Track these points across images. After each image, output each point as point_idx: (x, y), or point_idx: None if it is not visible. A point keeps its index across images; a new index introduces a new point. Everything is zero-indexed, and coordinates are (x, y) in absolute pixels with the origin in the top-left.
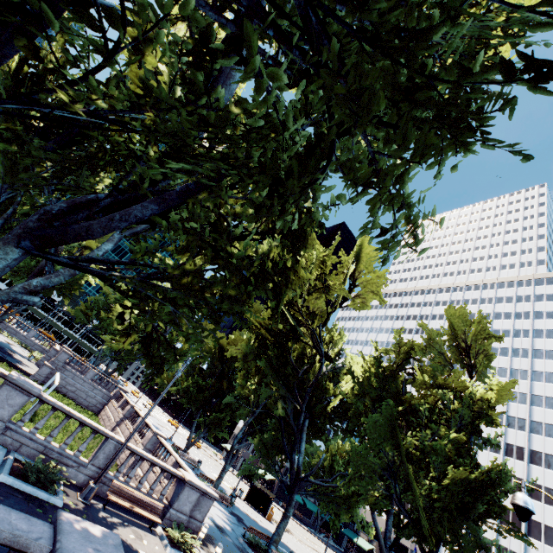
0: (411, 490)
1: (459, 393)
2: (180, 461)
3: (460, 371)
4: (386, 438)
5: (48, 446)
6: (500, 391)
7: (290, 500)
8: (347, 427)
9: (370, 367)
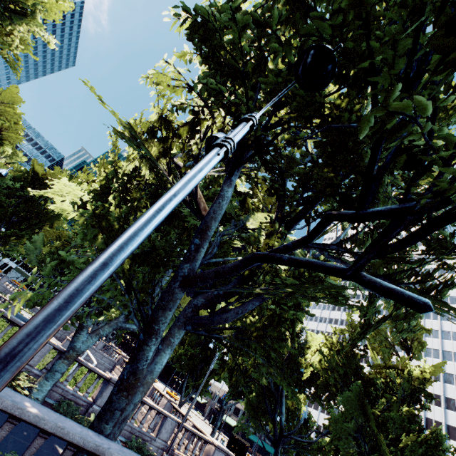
0: (378, 449)
1: (402, 371)
2: (197, 426)
3: (403, 356)
4: (357, 409)
5: (133, 426)
6: (431, 369)
7: (277, 453)
8: (315, 392)
9: (331, 346)
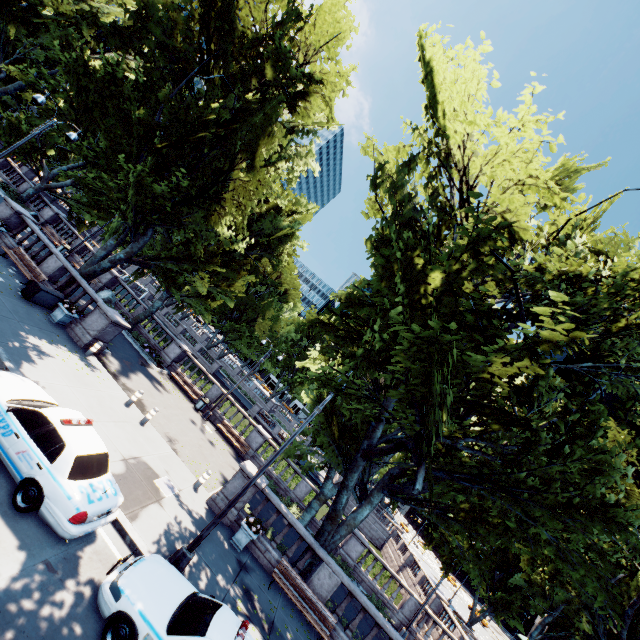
0: None
1: None
2: (465, 638)
3: None
4: None
5: (375, 586)
6: None
7: None
8: None
9: None
